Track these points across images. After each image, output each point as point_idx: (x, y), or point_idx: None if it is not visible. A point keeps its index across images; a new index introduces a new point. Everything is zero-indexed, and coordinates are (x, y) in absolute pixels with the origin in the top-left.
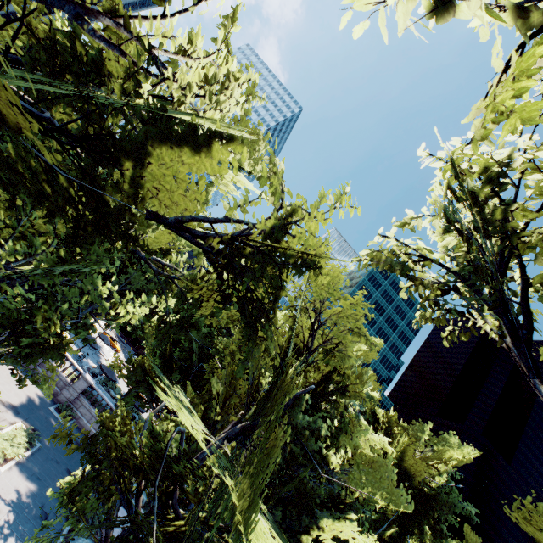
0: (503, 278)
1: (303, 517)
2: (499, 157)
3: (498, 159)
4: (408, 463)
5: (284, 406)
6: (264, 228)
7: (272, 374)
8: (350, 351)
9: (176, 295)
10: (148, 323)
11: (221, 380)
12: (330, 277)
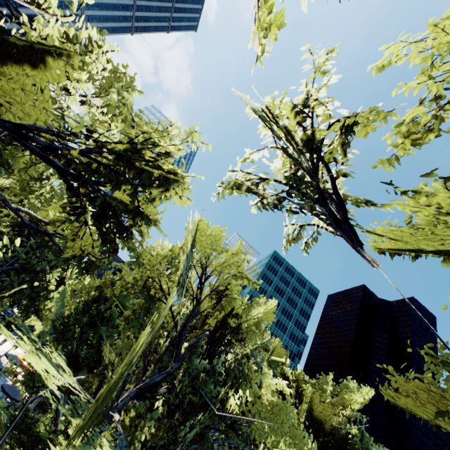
0: (319, 178)
1: None
2: (299, 99)
3: (298, 101)
4: (318, 413)
5: (181, 358)
6: (116, 147)
7: (170, 332)
8: (252, 316)
9: (55, 251)
10: (41, 306)
11: (117, 348)
12: (213, 235)
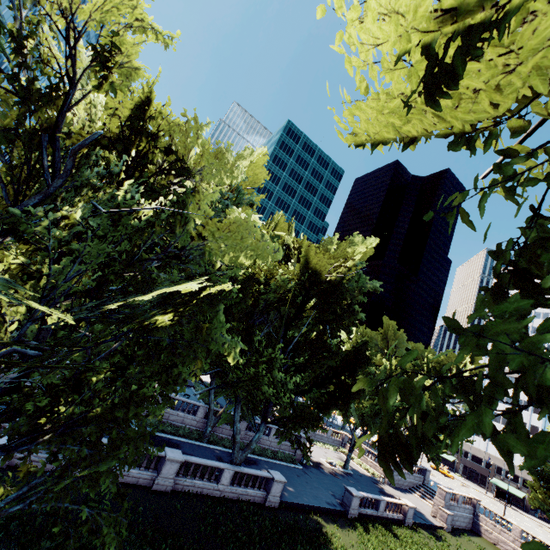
0: None
1: (131, 295)
2: None
3: None
4: (314, 264)
5: (63, 173)
6: None
7: None
8: None
9: None
10: None
11: None
12: None
